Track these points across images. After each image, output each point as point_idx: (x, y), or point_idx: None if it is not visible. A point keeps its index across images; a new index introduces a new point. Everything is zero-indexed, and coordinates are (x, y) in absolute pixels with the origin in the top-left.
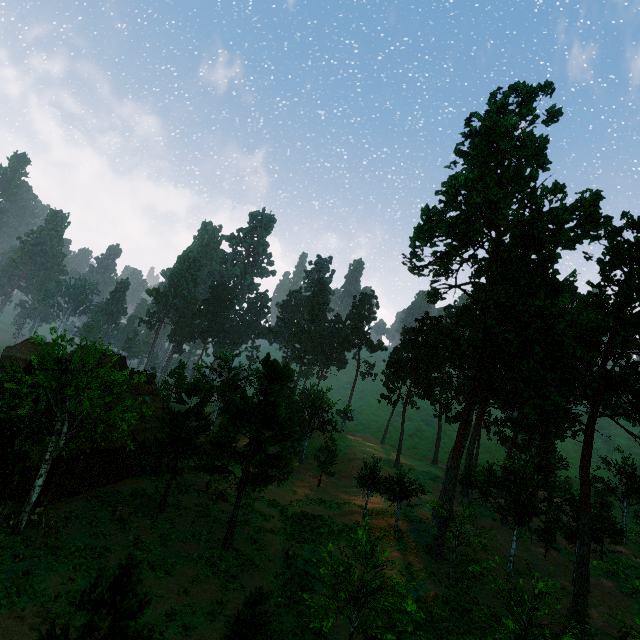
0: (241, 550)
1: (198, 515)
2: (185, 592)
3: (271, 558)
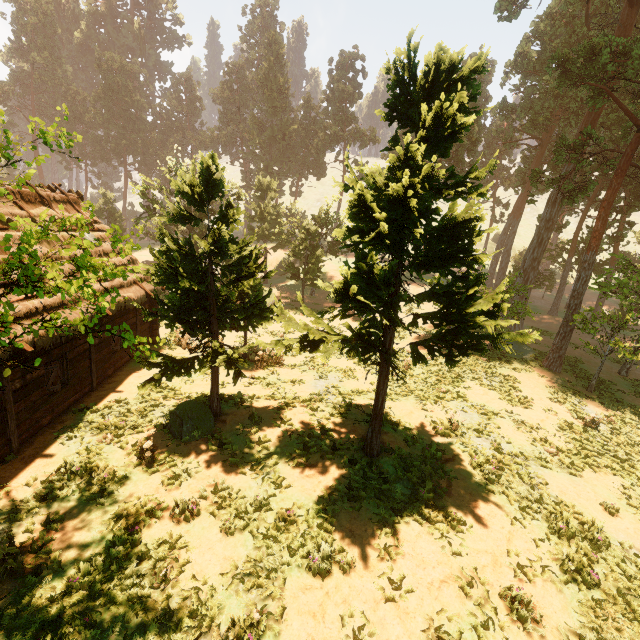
0: (396, 449)
1: (281, 407)
2: (396, 588)
3: (443, 446)
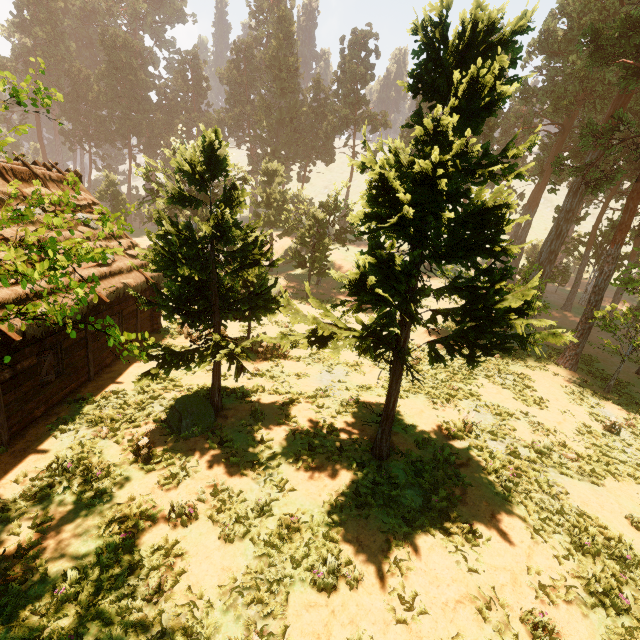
0: (406, 452)
1: (285, 402)
2: (407, 608)
3: (456, 449)
